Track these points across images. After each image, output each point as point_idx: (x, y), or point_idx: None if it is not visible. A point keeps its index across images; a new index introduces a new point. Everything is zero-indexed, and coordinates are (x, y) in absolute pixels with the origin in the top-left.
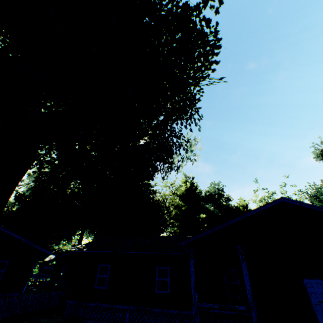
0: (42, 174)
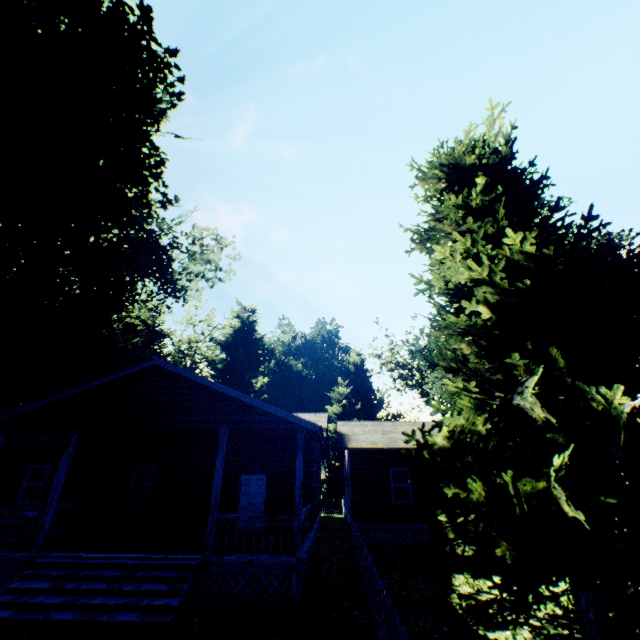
0: None
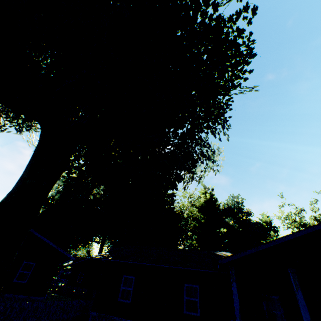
0: (70, 179)
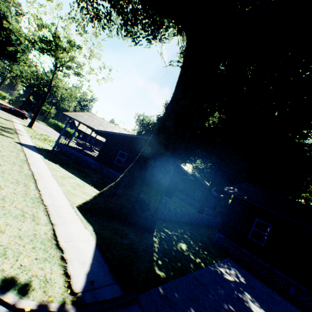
0: None
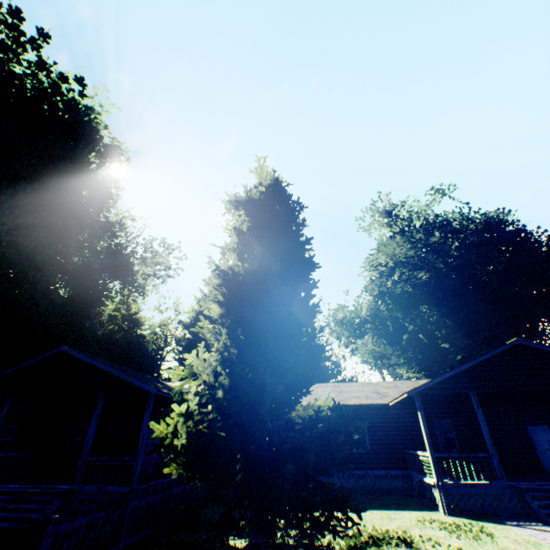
0: None
